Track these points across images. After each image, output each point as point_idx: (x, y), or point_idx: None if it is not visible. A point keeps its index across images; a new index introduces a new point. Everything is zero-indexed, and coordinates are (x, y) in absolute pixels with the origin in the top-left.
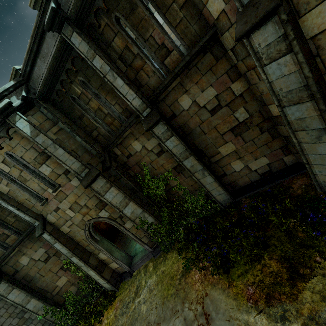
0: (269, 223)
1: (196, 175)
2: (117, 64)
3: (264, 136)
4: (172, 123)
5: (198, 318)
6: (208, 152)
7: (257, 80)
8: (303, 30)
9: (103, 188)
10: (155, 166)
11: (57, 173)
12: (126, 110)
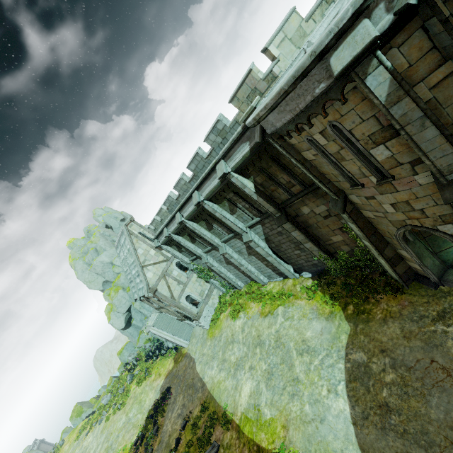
0: None
1: None
2: None
3: None
4: None
5: None
6: None
7: None
8: None
9: None
10: None
11: (397, 161)
12: None
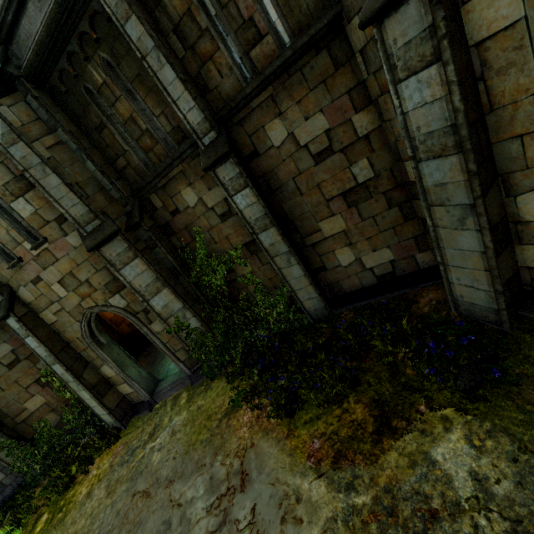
0: (370, 351)
1: (278, 261)
2: (171, 41)
3: (392, 213)
4: (252, 166)
5: (231, 478)
6: (302, 225)
7: (393, 113)
8: (466, 28)
9: (121, 257)
10: (215, 236)
11: (43, 218)
12: (177, 129)
